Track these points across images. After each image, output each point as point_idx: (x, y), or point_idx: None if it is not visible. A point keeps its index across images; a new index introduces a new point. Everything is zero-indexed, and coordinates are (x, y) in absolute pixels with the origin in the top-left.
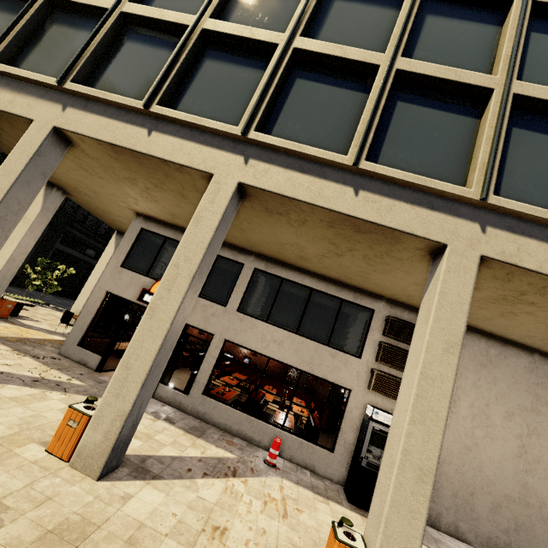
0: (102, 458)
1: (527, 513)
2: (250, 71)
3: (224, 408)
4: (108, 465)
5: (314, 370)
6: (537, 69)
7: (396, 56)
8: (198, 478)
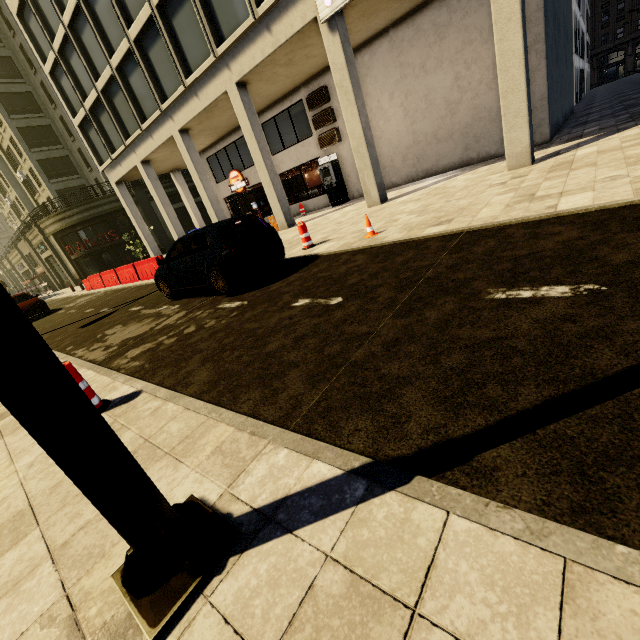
0: None
1: (420, 148)
2: (139, 69)
3: None
4: None
5: (301, 161)
6: None
7: None
8: None
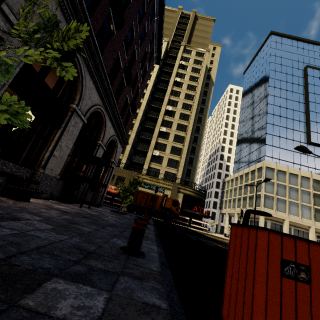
0: None
1: None
2: (308, 209)
3: None
4: None
5: None
6: None
7: None
8: None
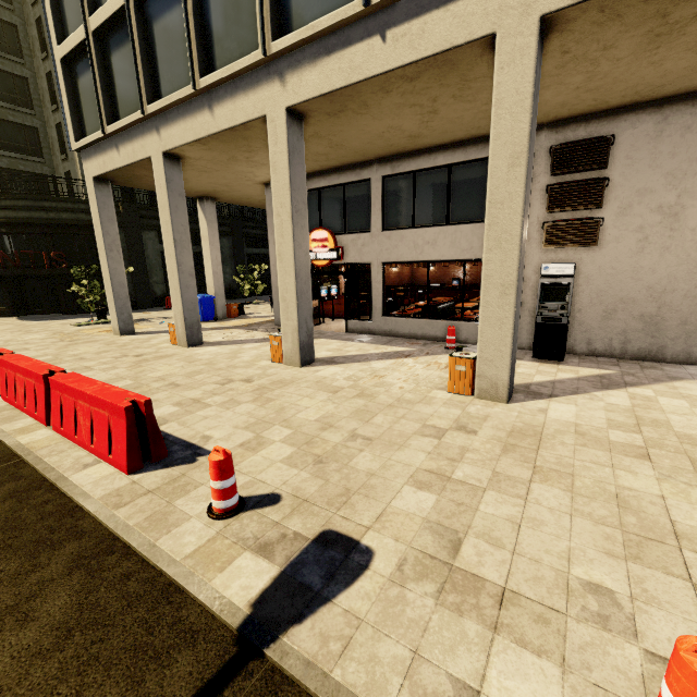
0: (297, 355)
1: None
2: None
3: (404, 321)
4: (303, 359)
5: (477, 254)
6: None
7: None
8: (373, 361)
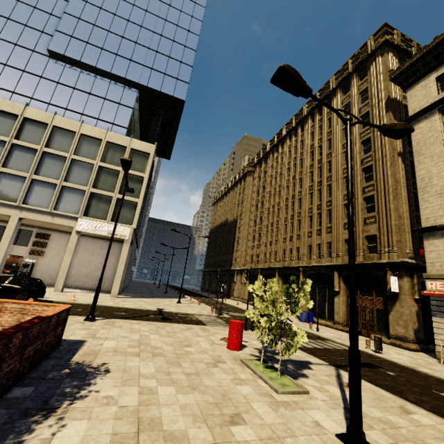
0: None
1: (79, 276)
2: None
3: None
4: None
5: (9, 253)
6: (45, 169)
7: (0, 167)
8: None
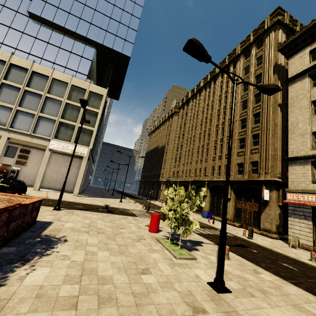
0: None
1: (51, 181)
2: None
3: None
4: None
5: (1, 162)
6: (26, 103)
7: None
8: None
